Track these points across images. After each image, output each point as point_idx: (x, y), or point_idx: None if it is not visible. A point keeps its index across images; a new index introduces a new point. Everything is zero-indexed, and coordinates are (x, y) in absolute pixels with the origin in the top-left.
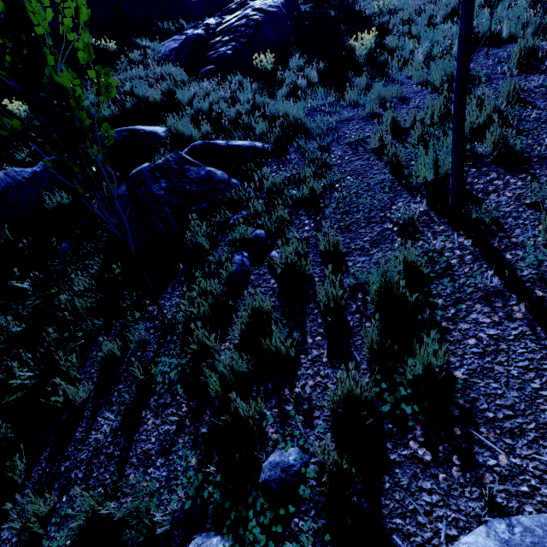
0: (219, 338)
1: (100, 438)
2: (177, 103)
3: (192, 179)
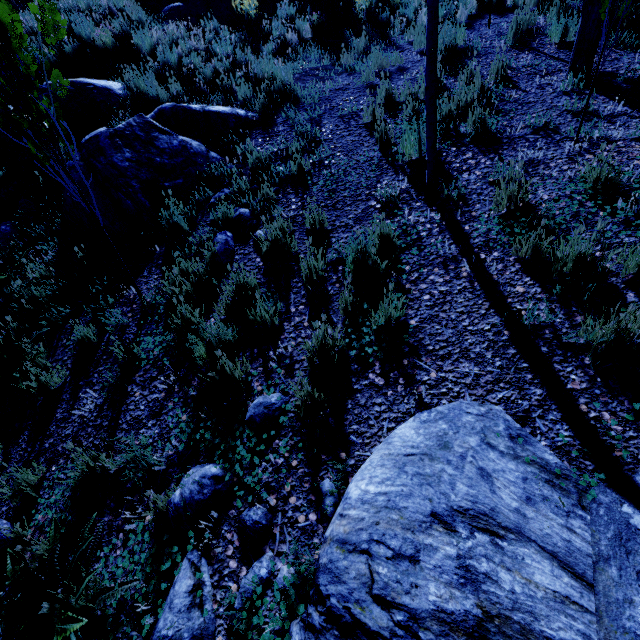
0: (204, 315)
1: (85, 415)
2: (135, 51)
3: (163, 150)
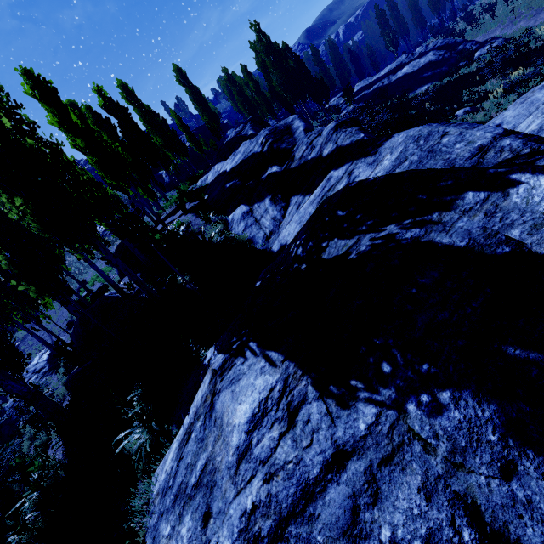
0: None
1: None
2: None
3: None
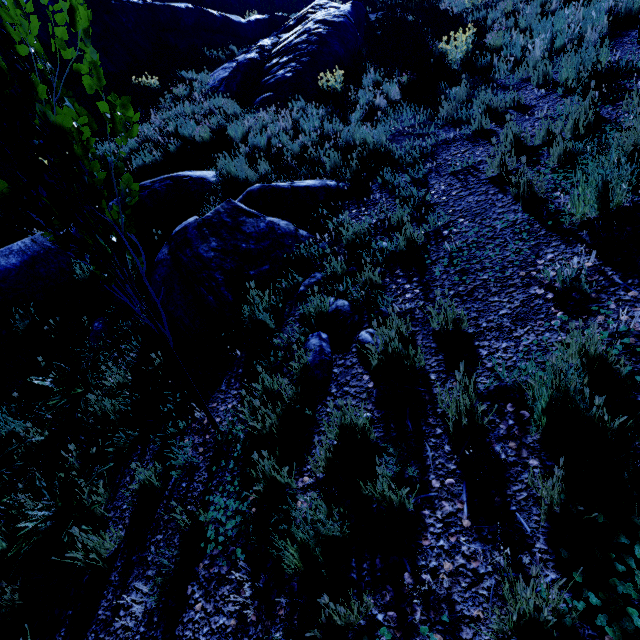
0: (293, 467)
1: (129, 625)
2: (229, 141)
3: (249, 235)
